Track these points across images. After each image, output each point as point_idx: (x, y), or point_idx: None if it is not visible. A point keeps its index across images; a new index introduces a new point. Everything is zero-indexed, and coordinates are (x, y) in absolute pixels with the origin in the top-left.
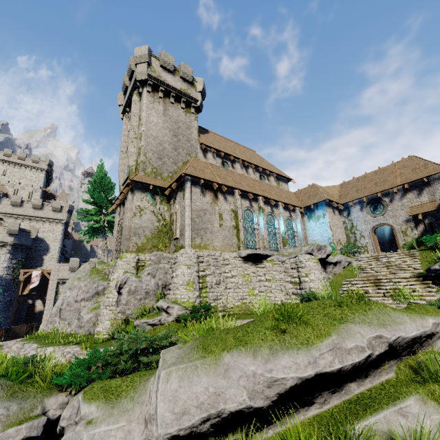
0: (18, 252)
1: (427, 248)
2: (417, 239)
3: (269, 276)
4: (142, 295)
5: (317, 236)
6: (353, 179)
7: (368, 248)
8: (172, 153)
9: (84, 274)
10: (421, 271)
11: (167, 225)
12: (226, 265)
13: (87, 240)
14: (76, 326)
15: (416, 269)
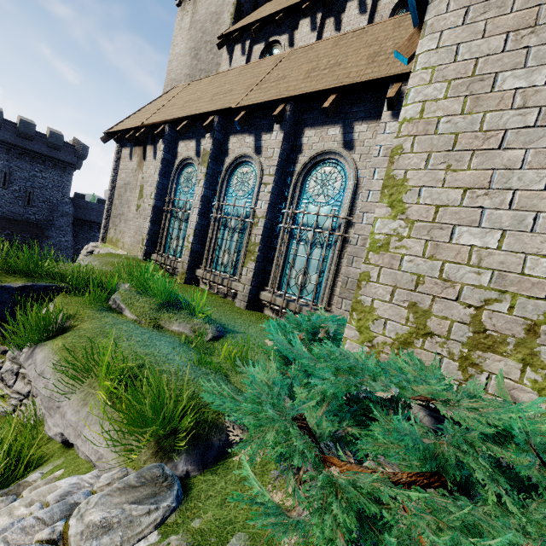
0: None
1: None
2: None
3: None
4: None
5: None
6: None
7: None
8: None
9: None
10: None
11: None
12: None
13: None
14: None
15: None
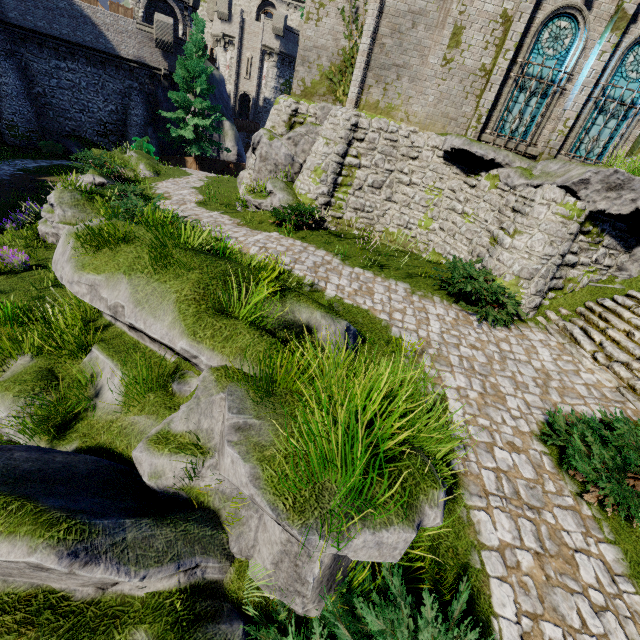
0: (285, 68)
1: None
2: None
3: (471, 208)
4: (272, 168)
5: None
6: None
7: None
8: None
9: None
10: None
11: None
12: (411, 158)
13: None
14: None
15: None
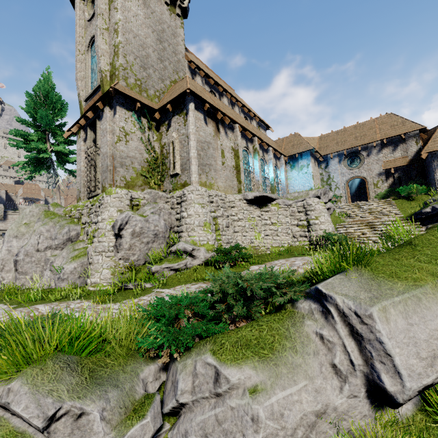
0: None
1: (399, 198)
2: (389, 190)
3: (275, 220)
4: (150, 238)
5: (299, 186)
6: (332, 132)
7: (342, 199)
8: (158, 65)
9: (33, 219)
10: (402, 216)
11: (157, 159)
12: (232, 207)
13: (30, 175)
14: (49, 280)
15: (397, 214)
